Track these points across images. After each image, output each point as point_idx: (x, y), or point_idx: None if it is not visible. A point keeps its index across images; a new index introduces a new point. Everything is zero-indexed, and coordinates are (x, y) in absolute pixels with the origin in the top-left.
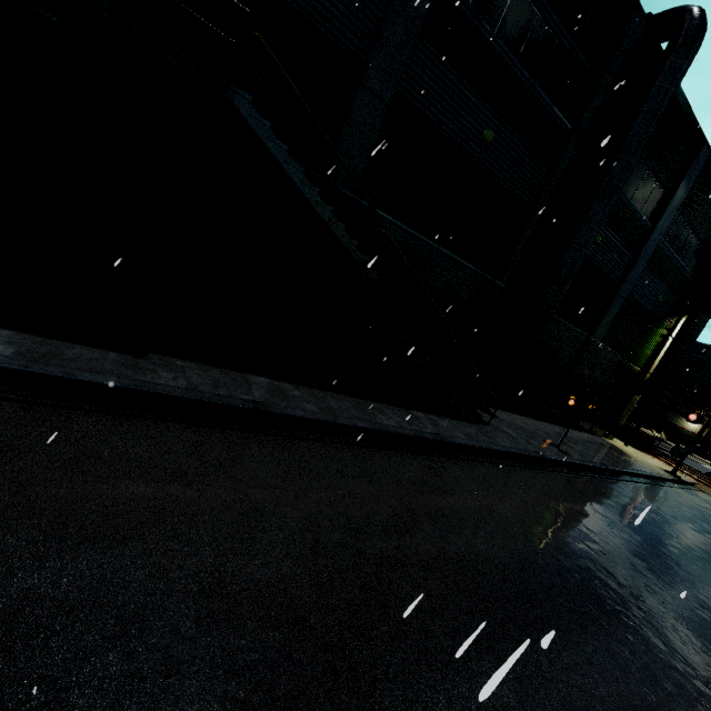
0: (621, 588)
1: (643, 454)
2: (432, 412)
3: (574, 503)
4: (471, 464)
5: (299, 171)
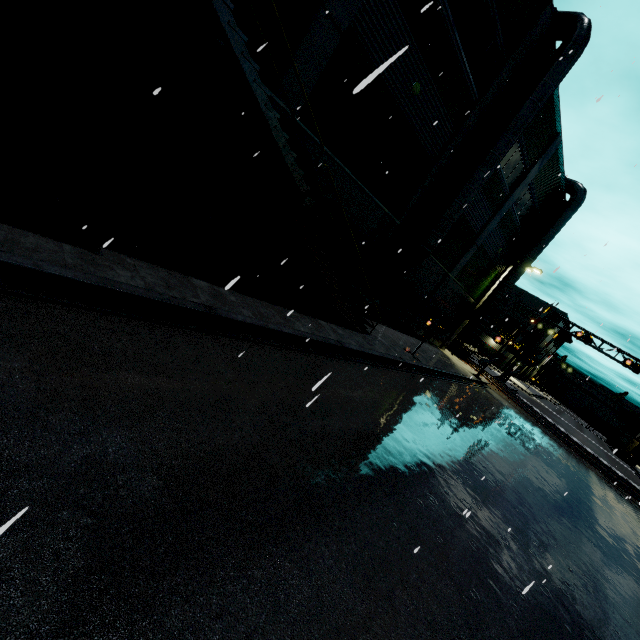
0: (446, 450)
1: (461, 362)
2: (332, 322)
3: (422, 396)
4: (360, 366)
5: (264, 93)
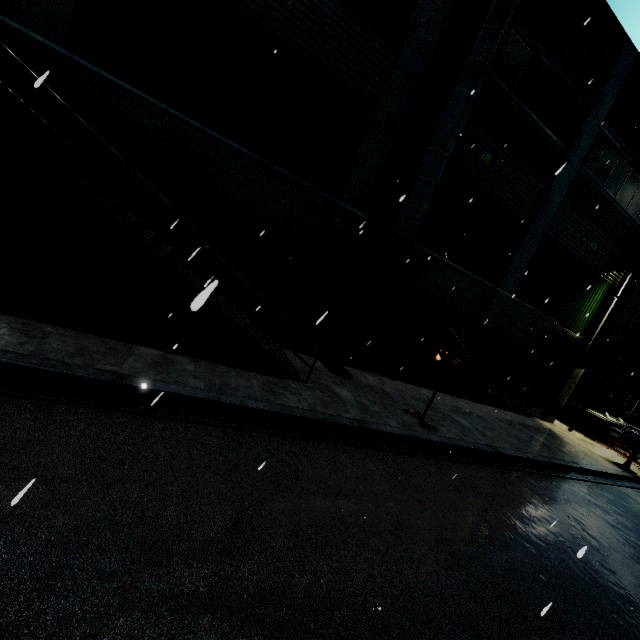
0: None
1: (592, 443)
2: (194, 355)
3: (348, 502)
4: (156, 424)
5: None
